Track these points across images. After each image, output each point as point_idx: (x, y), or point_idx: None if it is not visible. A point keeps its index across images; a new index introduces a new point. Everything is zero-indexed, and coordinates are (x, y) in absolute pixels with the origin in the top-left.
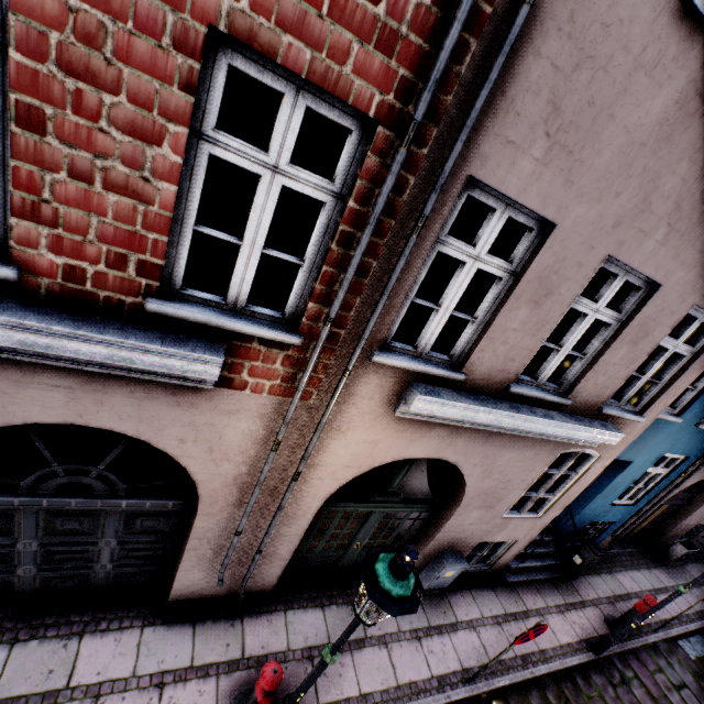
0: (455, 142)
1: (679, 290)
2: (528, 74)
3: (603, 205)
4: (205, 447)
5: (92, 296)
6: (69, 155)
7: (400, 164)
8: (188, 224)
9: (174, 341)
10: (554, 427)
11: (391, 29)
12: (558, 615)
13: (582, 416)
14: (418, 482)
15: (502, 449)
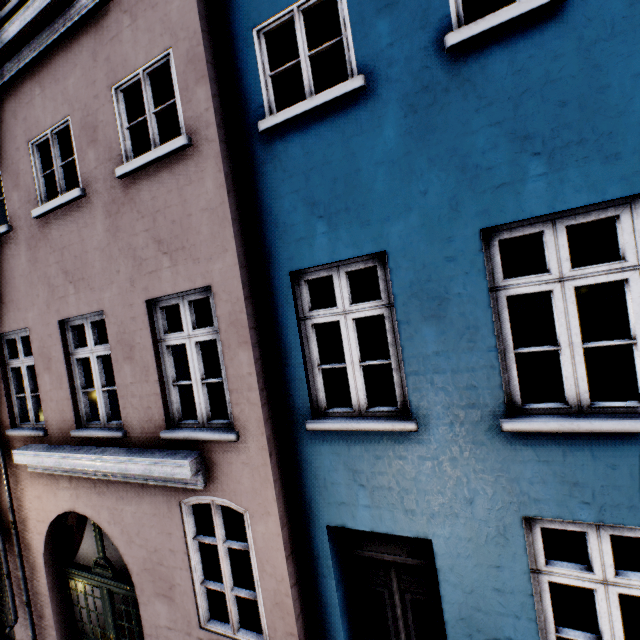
0: None
1: (120, 303)
2: None
3: (37, 304)
4: None
5: None
6: None
7: None
8: None
9: None
10: (102, 462)
11: None
12: None
13: (158, 448)
14: (120, 553)
15: (117, 500)
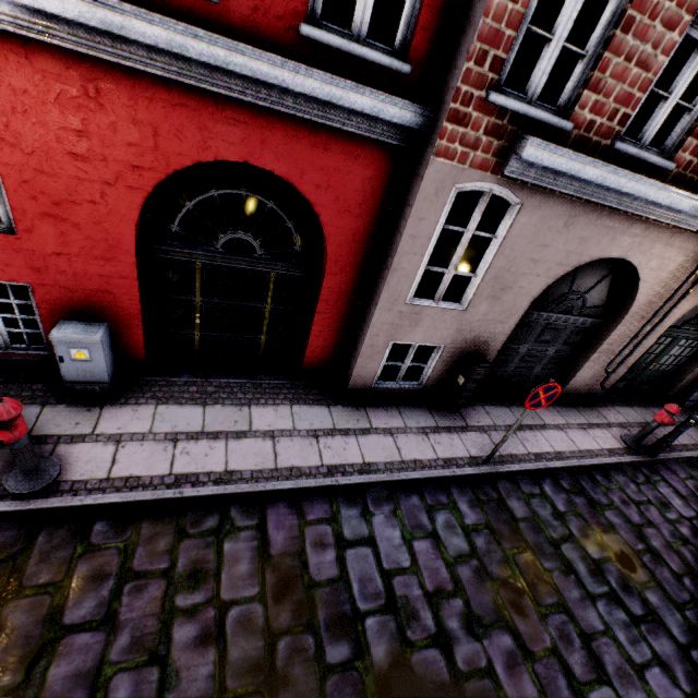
0: None
1: None
2: None
3: None
4: (656, 274)
5: (684, 178)
6: None
7: None
8: None
9: None
10: None
11: None
12: None
13: None
14: None
15: None
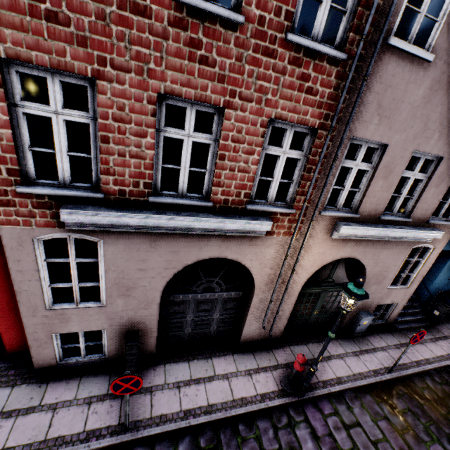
0: (346, 128)
1: None
2: (367, 98)
3: (406, 132)
4: (258, 262)
5: (230, 208)
6: (230, 165)
7: (328, 141)
8: (257, 177)
9: (255, 219)
10: (406, 233)
11: (320, 101)
12: (431, 343)
13: (419, 226)
14: (341, 274)
15: (381, 249)
